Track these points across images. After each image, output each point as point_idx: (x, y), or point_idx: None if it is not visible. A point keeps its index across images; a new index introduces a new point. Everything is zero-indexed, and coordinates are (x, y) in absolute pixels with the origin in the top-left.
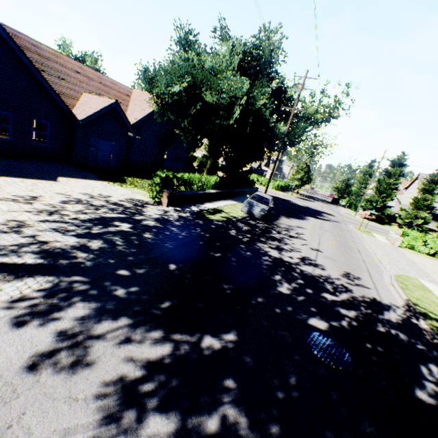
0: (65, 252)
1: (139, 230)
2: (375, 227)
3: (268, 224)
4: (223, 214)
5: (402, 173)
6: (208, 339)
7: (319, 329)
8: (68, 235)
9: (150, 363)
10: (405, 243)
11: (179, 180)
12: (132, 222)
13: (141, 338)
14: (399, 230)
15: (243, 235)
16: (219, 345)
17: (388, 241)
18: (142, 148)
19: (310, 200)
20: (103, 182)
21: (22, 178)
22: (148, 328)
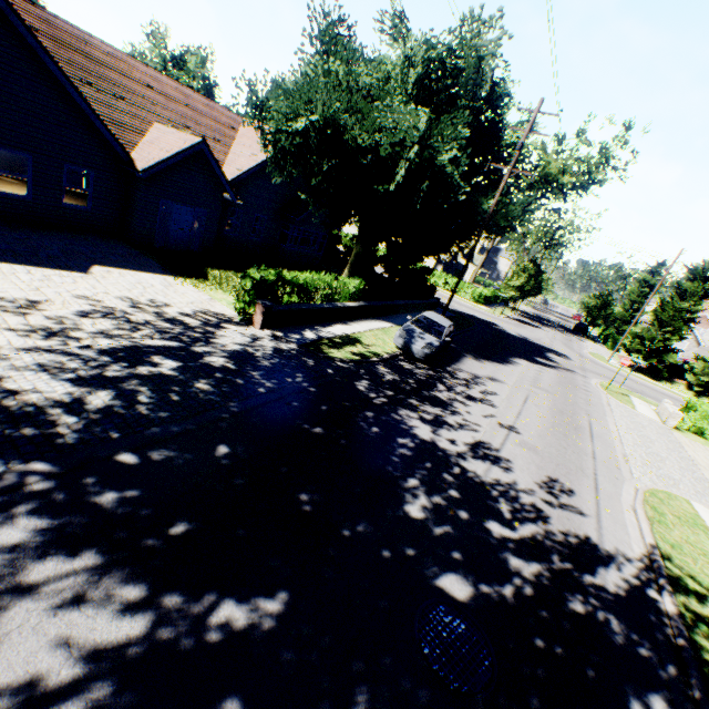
0: (39, 414)
1: (190, 374)
2: (641, 385)
3: (436, 370)
4: (357, 348)
5: (708, 293)
6: (228, 607)
7: (453, 600)
8: (61, 380)
9: (98, 654)
10: (688, 423)
11: (287, 285)
12: (185, 357)
13: (103, 598)
14: (686, 394)
15: (380, 392)
16: (244, 622)
17: (656, 417)
18: (248, 220)
19: (534, 324)
20: (168, 277)
21: (30, 265)
22: (124, 578)
